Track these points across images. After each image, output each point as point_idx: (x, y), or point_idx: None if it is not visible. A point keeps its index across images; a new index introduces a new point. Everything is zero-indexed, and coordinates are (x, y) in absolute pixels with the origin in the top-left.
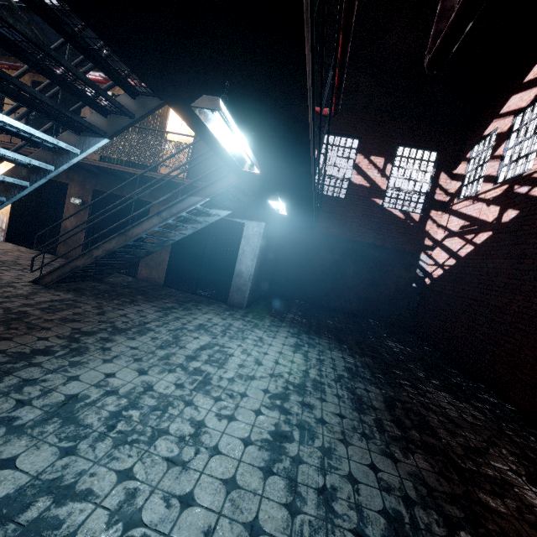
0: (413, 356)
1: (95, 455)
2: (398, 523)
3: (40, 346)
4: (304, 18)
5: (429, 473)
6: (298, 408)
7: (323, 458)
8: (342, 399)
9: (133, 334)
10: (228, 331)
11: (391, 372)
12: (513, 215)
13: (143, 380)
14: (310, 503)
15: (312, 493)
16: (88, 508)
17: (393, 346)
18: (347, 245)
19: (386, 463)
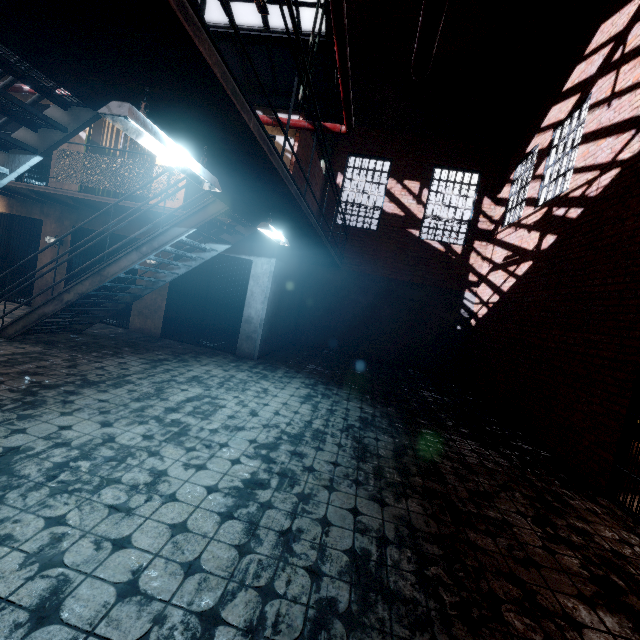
0: (448, 405)
1: (24, 503)
2: (362, 561)
3: None
4: (181, 17)
5: (418, 516)
6: (286, 457)
7: (298, 503)
8: (343, 448)
9: (107, 387)
10: (227, 382)
11: (414, 422)
12: (551, 240)
13: (104, 432)
14: (266, 544)
15: (272, 535)
16: (2, 552)
17: (428, 396)
18: (381, 284)
19: (371, 507)
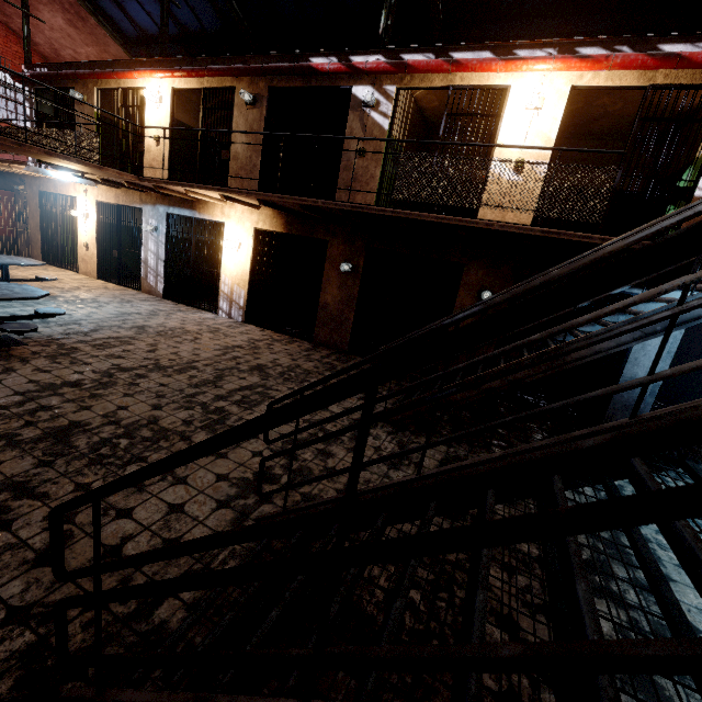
0: None
1: None
2: None
3: (613, 634)
4: None
5: None
6: None
7: None
8: None
9: None
10: None
11: None
12: None
13: None
14: None
15: None
16: None
17: None
18: None
19: None
